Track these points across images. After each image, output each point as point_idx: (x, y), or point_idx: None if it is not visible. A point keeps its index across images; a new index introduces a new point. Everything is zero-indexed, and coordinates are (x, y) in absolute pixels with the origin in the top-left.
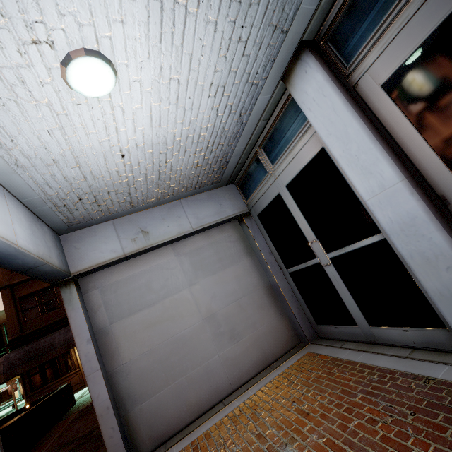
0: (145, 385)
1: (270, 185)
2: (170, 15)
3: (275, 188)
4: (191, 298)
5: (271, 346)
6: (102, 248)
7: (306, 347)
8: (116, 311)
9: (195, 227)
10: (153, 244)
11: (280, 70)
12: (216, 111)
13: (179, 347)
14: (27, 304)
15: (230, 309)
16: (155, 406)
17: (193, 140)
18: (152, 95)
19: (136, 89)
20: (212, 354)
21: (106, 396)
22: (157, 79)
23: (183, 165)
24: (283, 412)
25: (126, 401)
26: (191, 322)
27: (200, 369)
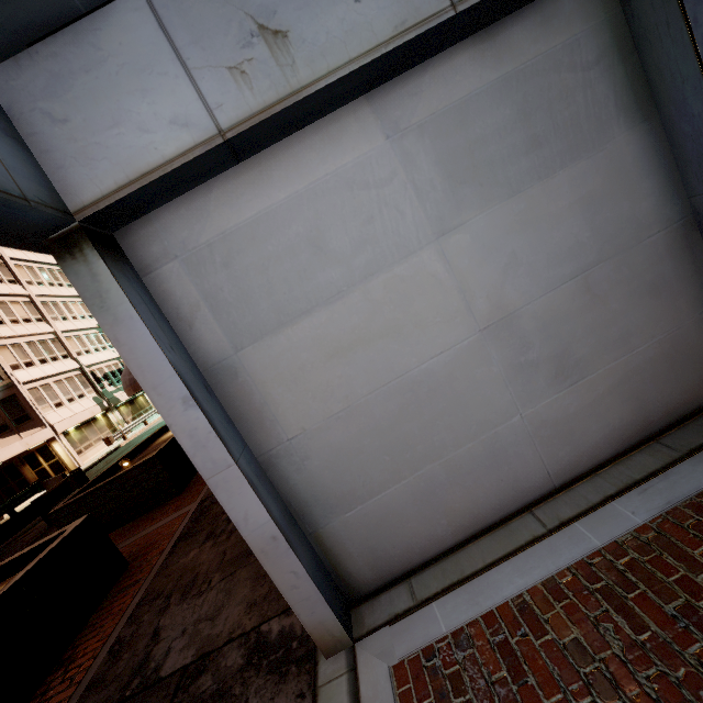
0: (347, 479)
1: None
2: None
3: None
4: (445, 273)
5: (664, 392)
6: (140, 113)
7: None
8: (244, 319)
9: None
10: (311, 82)
11: None
12: None
13: (420, 400)
14: None
15: (559, 301)
16: (375, 517)
17: None
18: None
19: None
20: (504, 415)
21: (264, 517)
22: None
23: None
24: None
25: (310, 509)
26: (446, 339)
27: (476, 447)
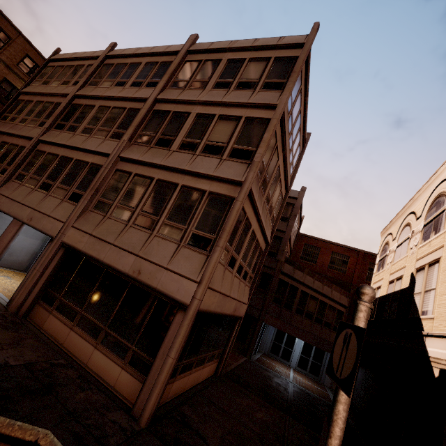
0: None
1: None
2: None
3: None
4: None
5: (16, 265)
6: None
7: (25, 272)
8: None
9: None
10: None
11: None
12: None
13: None
14: None
15: (18, 248)
16: None
17: None
18: None
19: None
20: None
21: None
22: None
23: None
24: (10, 274)
25: None
26: None
27: None
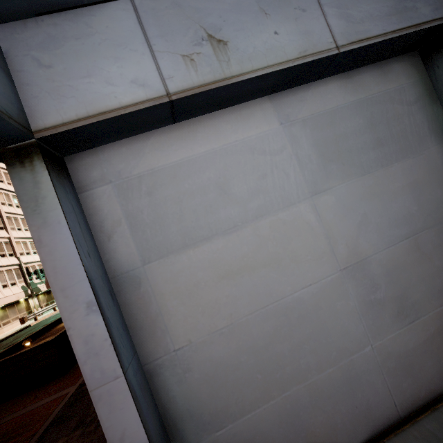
0: (222, 395)
1: None
2: None
3: None
4: (316, 222)
5: None
6: (109, 71)
7: None
8: (155, 238)
9: (342, 43)
10: (239, 74)
11: None
12: None
13: (291, 323)
14: None
15: (398, 254)
16: (243, 438)
17: None
18: None
19: None
20: (358, 344)
21: (140, 438)
22: None
23: None
24: None
25: (184, 424)
26: (315, 274)
27: (335, 372)
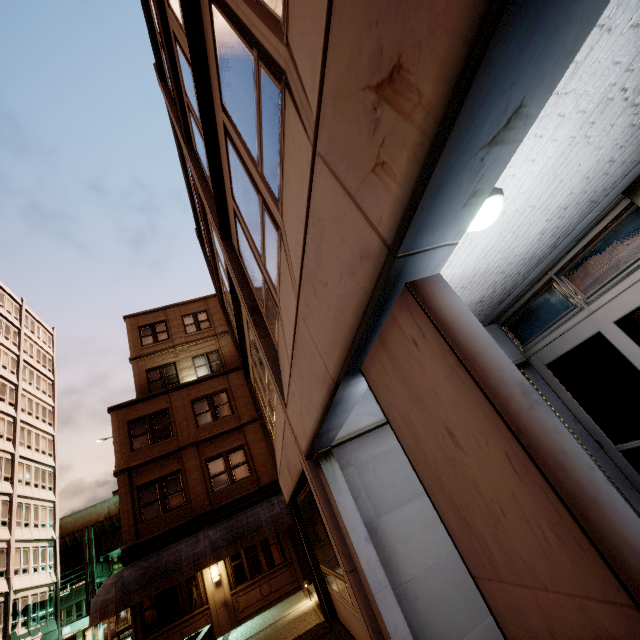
0: (442, 621)
1: (579, 322)
2: (571, 148)
3: (590, 325)
4: None
5: None
6: (357, 409)
7: None
8: (381, 500)
9: None
10: None
11: (625, 184)
12: (540, 236)
13: None
14: (146, 496)
15: None
16: None
17: (498, 271)
18: (503, 225)
19: (496, 220)
20: None
21: (406, 630)
22: (518, 208)
23: (469, 301)
24: None
25: None
26: None
27: None
